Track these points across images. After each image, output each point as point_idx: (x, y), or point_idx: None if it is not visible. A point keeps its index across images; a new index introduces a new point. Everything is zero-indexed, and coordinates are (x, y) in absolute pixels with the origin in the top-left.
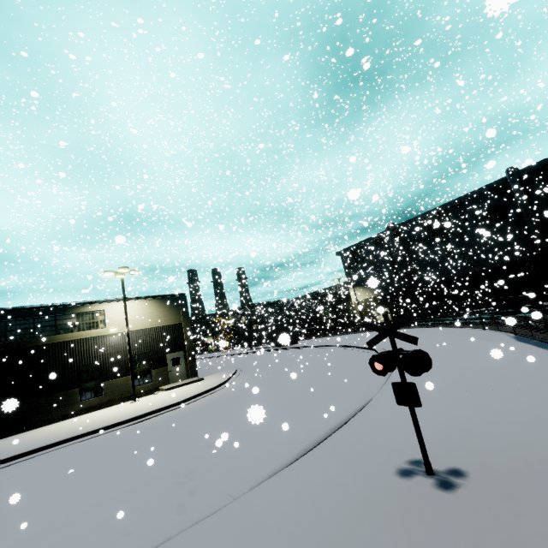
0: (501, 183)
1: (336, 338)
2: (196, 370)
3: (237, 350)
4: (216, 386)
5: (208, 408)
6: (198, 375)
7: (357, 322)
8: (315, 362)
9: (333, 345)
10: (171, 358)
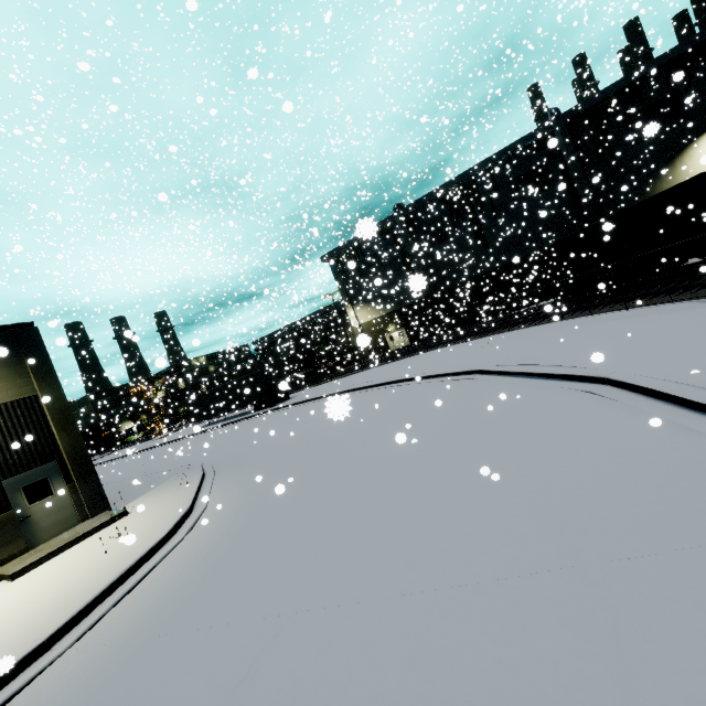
0: (543, 132)
1: (355, 378)
2: (103, 495)
3: (183, 431)
4: (167, 533)
5: (163, 658)
6: (111, 501)
7: (362, 355)
8: (375, 417)
9: (369, 385)
10: (21, 486)
